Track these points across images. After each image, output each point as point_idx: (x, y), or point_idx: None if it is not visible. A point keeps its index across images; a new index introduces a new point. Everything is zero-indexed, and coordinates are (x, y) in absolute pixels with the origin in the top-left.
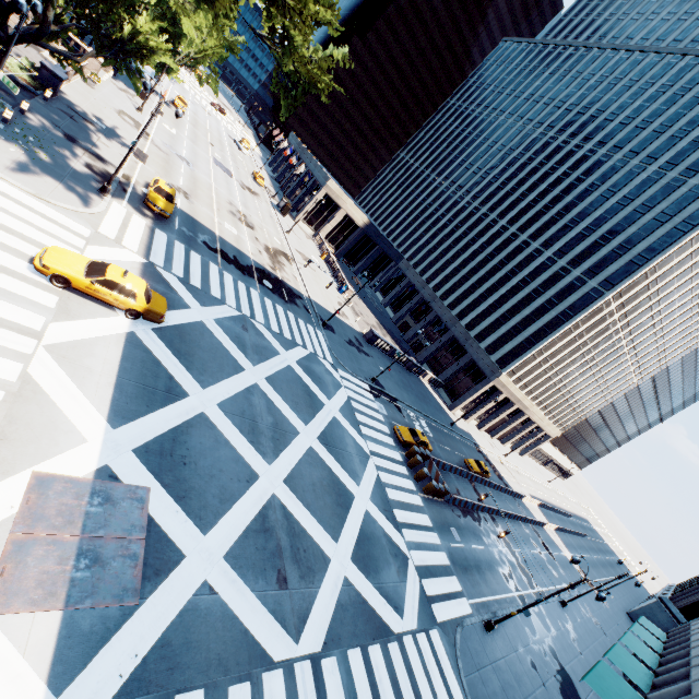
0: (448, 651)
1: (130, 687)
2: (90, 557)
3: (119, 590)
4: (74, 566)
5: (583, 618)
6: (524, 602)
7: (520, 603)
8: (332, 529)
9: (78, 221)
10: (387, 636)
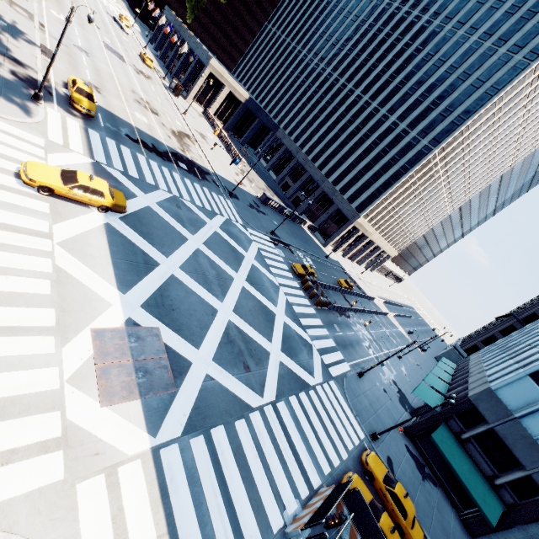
0: (340, 390)
1: (187, 429)
2: (142, 371)
3: (164, 385)
4: (136, 376)
5: (410, 363)
6: (378, 360)
7: (376, 360)
8: (267, 335)
9: (30, 132)
10: (307, 387)
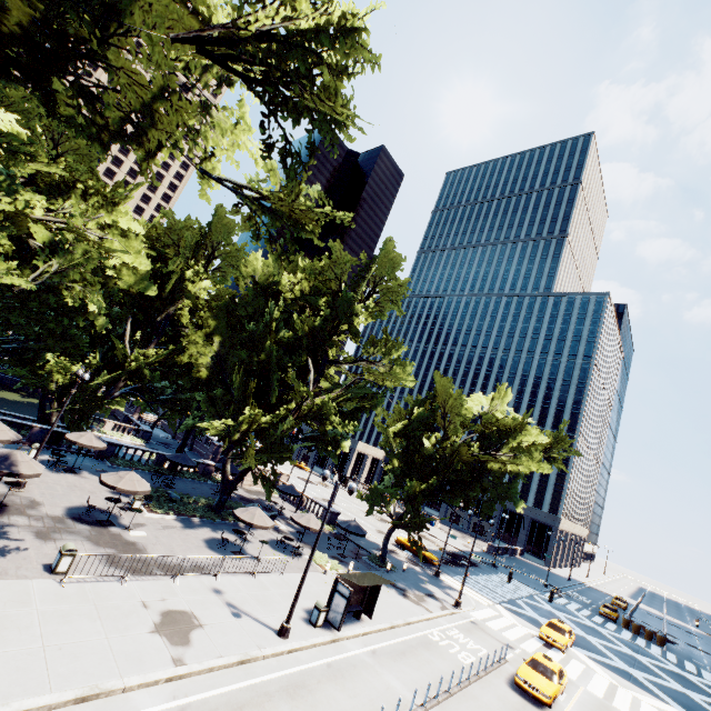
0: None
1: None
2: None
3: None
4: None
5: None
6: None
7: None
8: None
9: (483, 607)
10: None
